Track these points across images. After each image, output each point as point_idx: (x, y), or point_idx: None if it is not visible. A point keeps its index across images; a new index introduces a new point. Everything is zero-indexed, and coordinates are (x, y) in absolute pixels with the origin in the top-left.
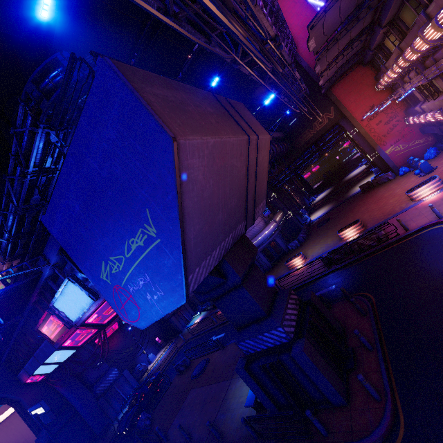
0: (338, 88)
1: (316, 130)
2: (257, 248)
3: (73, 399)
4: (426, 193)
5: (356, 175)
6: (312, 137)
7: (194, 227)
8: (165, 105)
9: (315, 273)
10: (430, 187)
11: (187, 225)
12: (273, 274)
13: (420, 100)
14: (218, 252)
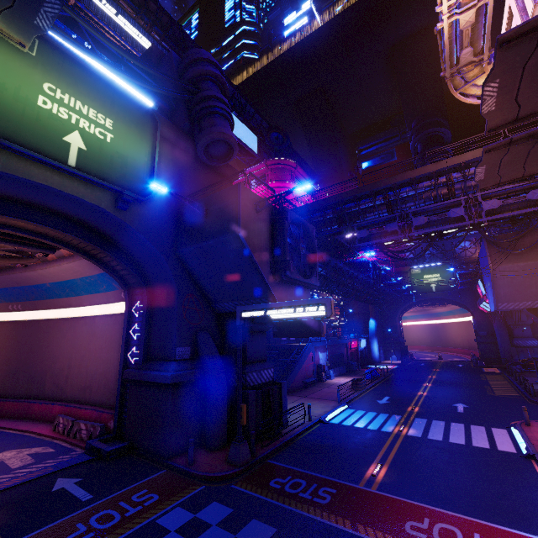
0: None
1: None
2: None
3: (496, 334)
4: None
5: None
6: None
7: (503, 290)
8: (502, 251)
9: None
10: None
11: (498, 288)
12: None
13: None
14: (530, 303)
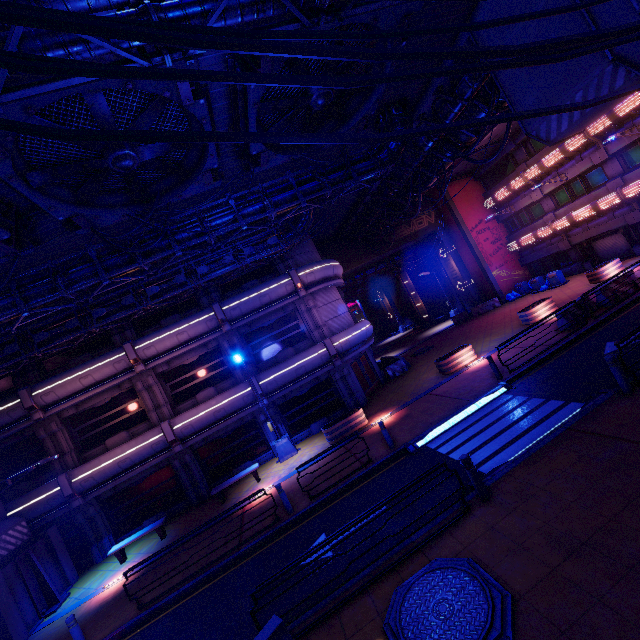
0: (451, 189)
1: (414, 229)
2: (353, 349)
3: None
4: (612, 272)
5: (401, 336)
6: (409, 235)
7: None
8: None
9: (554, 340)
10: (615, 266)
11: None
12: (396, 398)
13: (547, 211)
14: None
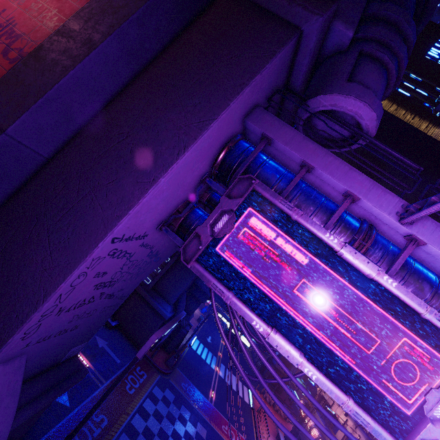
0: None
1: None
2: None
3: None
4: None
5: None
6: None
7: None
8: None
9: None
10: None
11: None
12: None
13: None
14: None
